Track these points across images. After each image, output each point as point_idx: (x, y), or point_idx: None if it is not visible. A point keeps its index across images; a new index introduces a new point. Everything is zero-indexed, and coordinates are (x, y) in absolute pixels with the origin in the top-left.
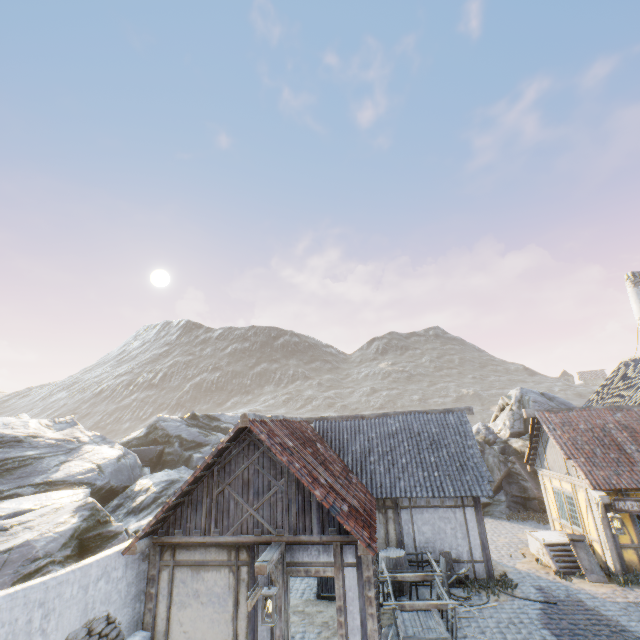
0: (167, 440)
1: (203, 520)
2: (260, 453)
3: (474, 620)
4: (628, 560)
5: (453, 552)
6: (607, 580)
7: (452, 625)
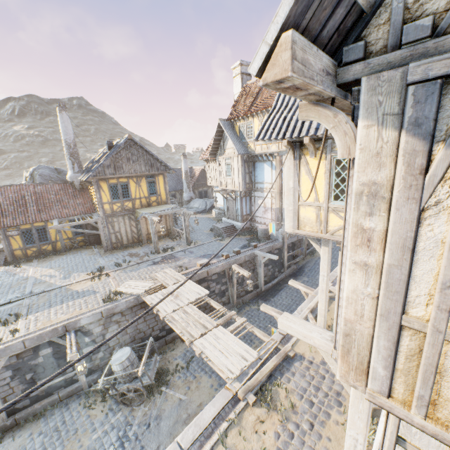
0: None
1: None
2: None
3: None
4: (18, 255)
5: None
6: (3, 265)
7: None
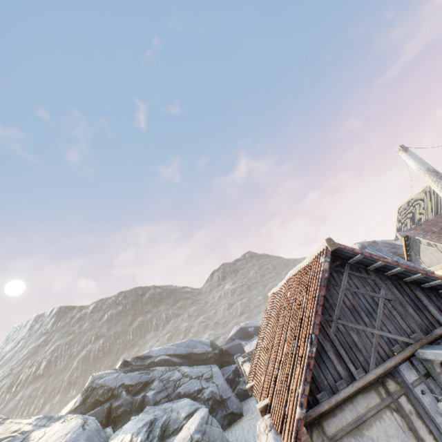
0: (110, 395)
1: (338, 367)
2: (347, 276)
3: None
4: None
5: None
6: None
7: None
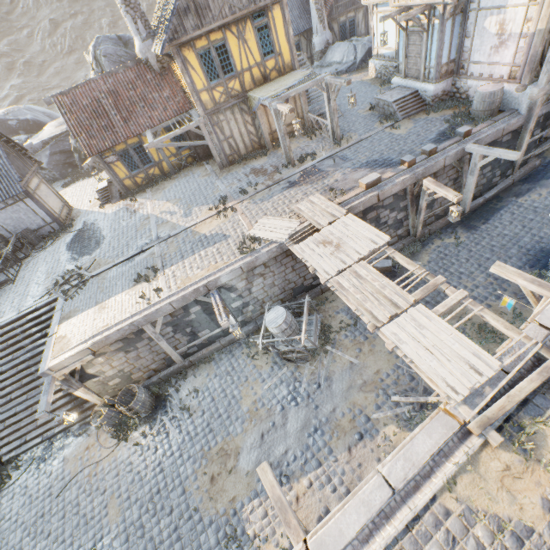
0: None
1: None
2: None
3: (38, 258)
4: (128, 185)
5: (35, 225)
6: (120, 200)
7: (9, 273)
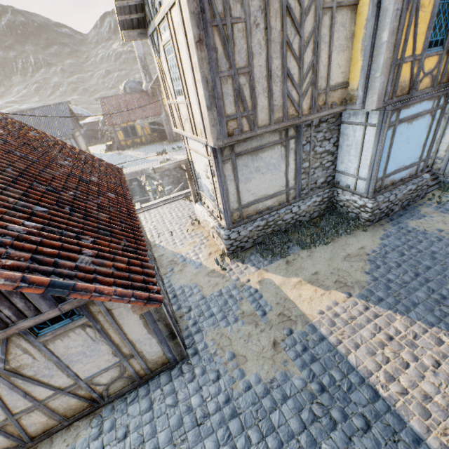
0: None
1: None
2: None
3: None
4: (123, 144)
5: None
6: (116, 151)
7: None
